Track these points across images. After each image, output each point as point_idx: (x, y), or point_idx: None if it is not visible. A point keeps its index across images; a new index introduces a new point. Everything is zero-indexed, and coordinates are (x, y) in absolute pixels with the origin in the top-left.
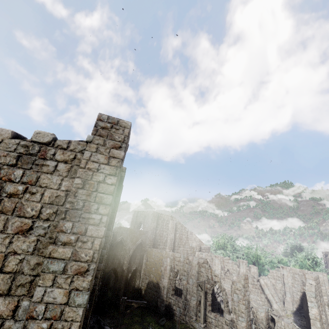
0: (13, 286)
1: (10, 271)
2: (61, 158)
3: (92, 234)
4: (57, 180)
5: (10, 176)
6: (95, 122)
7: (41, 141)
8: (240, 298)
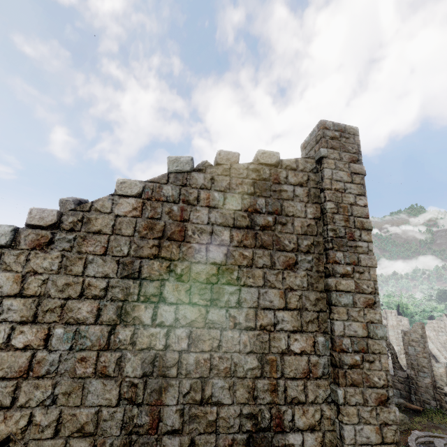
0: (303, 322)
1: (294, 307)
2: (296, 180)
3: (367, 263)
4: (301, 207)
5: (255, 206)
6: (321, 132)
7: (269, 163)
8: (419, 351)
